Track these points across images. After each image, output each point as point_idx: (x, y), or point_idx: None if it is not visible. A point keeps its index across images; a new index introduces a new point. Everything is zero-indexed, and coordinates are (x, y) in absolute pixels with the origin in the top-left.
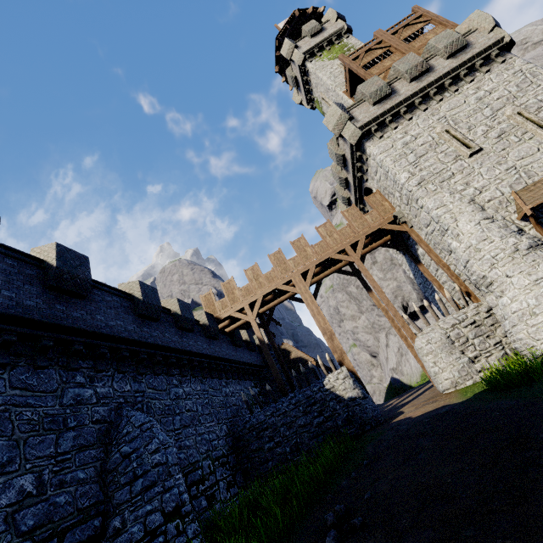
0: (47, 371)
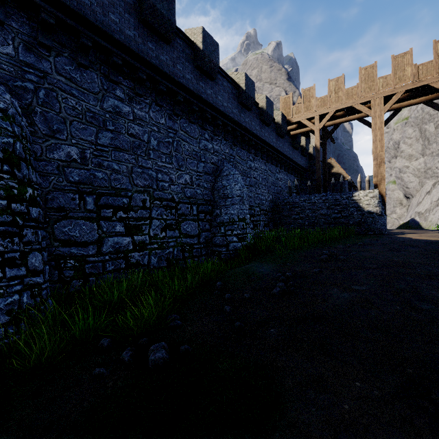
0: (194, 126)
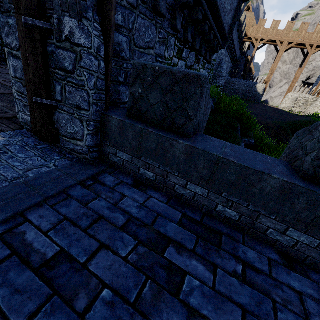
0: None
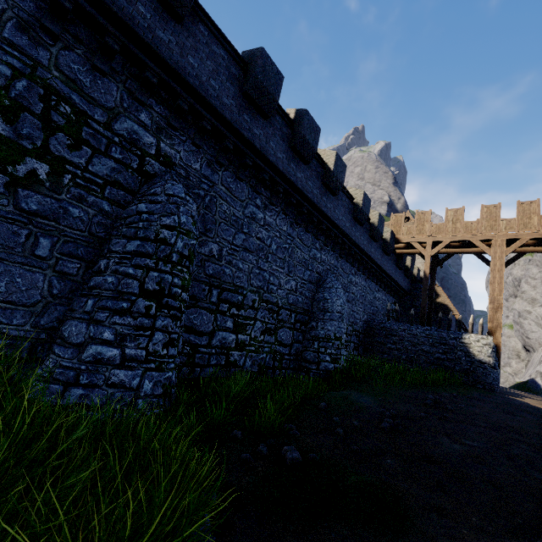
0: (309, 234)
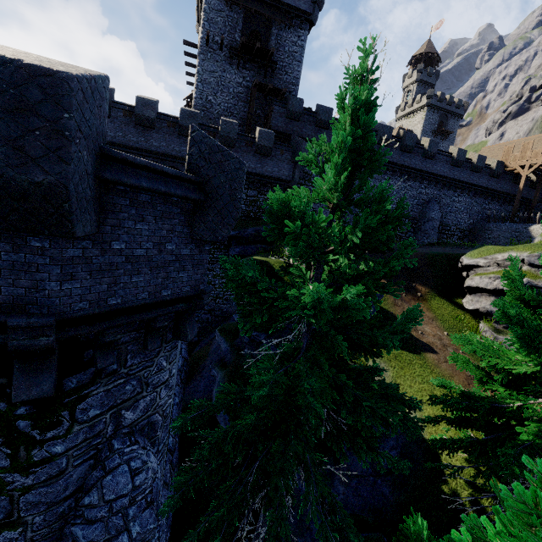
0: (416, 183)
